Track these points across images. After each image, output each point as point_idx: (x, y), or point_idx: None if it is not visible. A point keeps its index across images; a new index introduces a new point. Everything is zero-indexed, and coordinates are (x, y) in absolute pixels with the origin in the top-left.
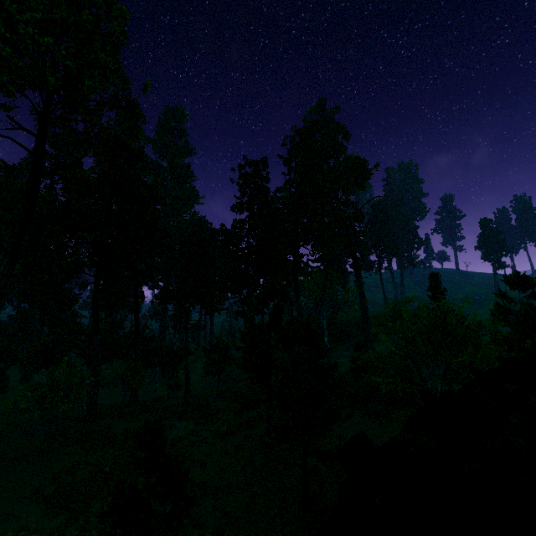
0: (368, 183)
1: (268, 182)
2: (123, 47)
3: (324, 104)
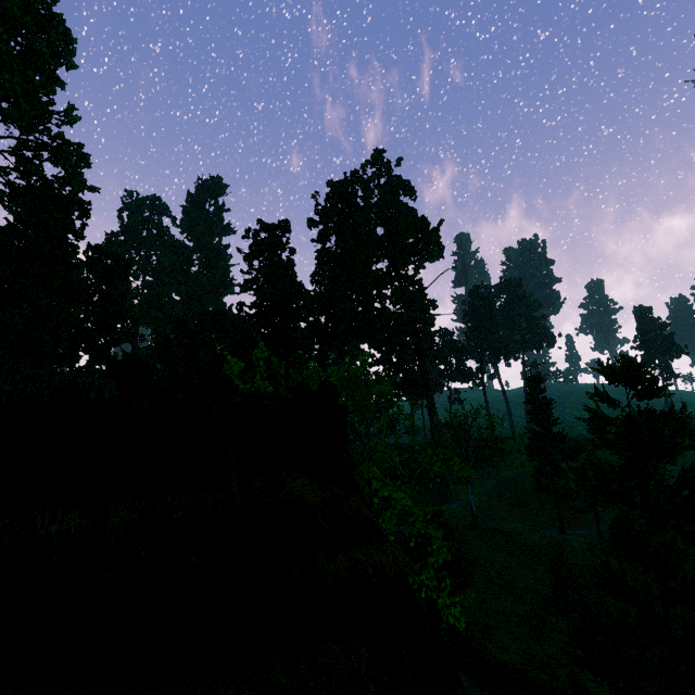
0: (437, 251)
1: (294, 253)
2: (54, 72)
3: (380, 155)
